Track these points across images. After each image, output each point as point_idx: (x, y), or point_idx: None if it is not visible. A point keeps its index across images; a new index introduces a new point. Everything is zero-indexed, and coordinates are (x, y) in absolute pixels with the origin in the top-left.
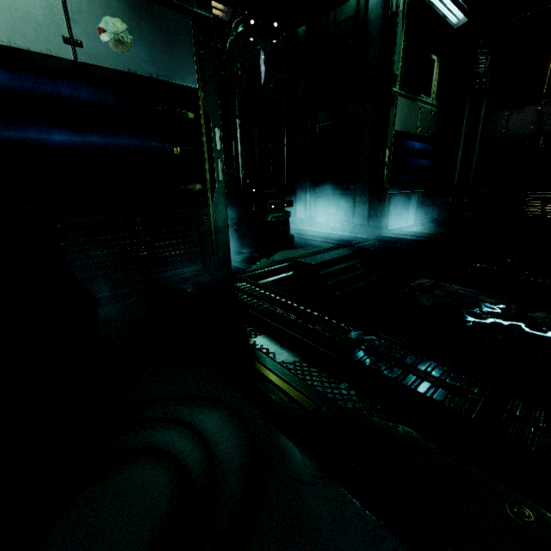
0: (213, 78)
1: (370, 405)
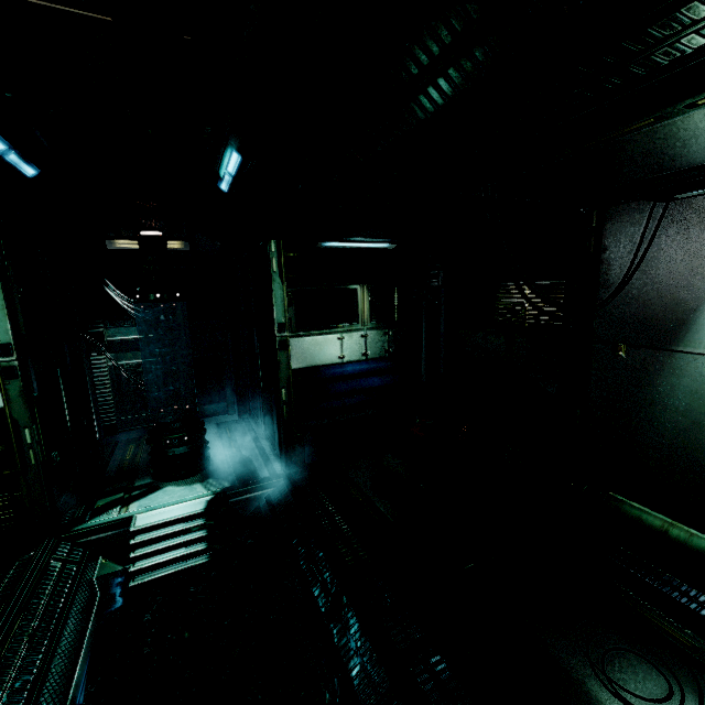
0: (21, 397)
1: None
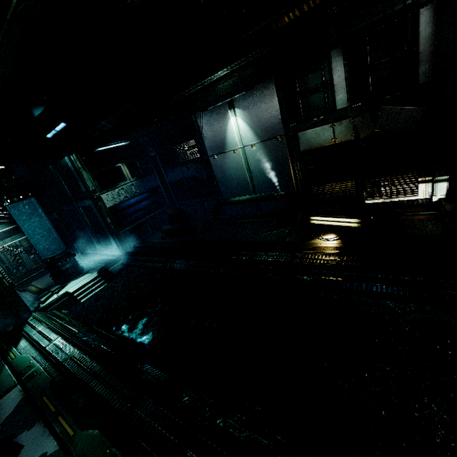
0: None
1: (33, 351)
